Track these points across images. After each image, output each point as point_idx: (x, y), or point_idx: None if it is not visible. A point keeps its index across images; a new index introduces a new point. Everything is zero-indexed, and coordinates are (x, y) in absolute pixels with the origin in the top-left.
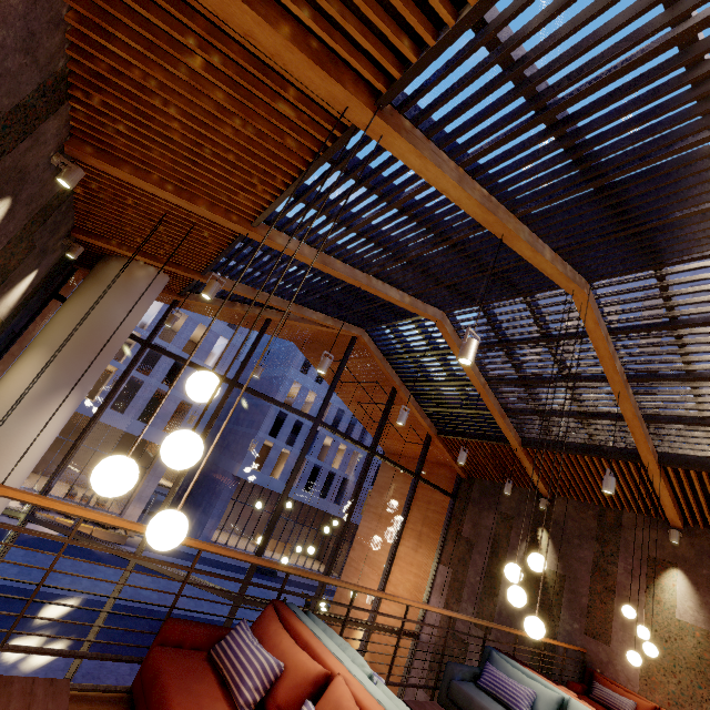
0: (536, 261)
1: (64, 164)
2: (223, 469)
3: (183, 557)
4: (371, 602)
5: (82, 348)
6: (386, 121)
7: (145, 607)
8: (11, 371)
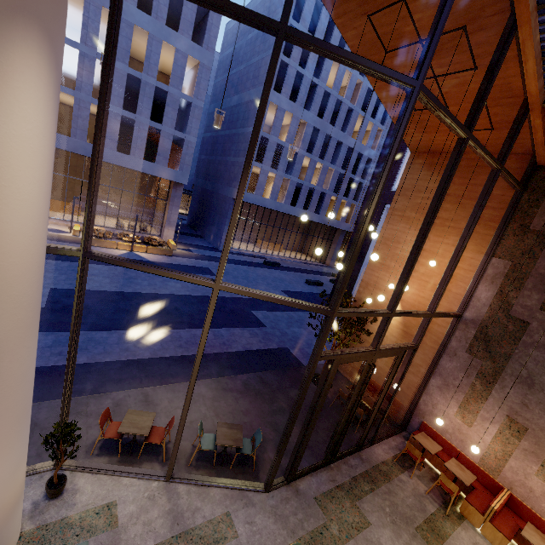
0: None
1: None
2: (223, 195)
3: (214, 260)
4: None
5: None
6: None
7: (205, 295)
8: None
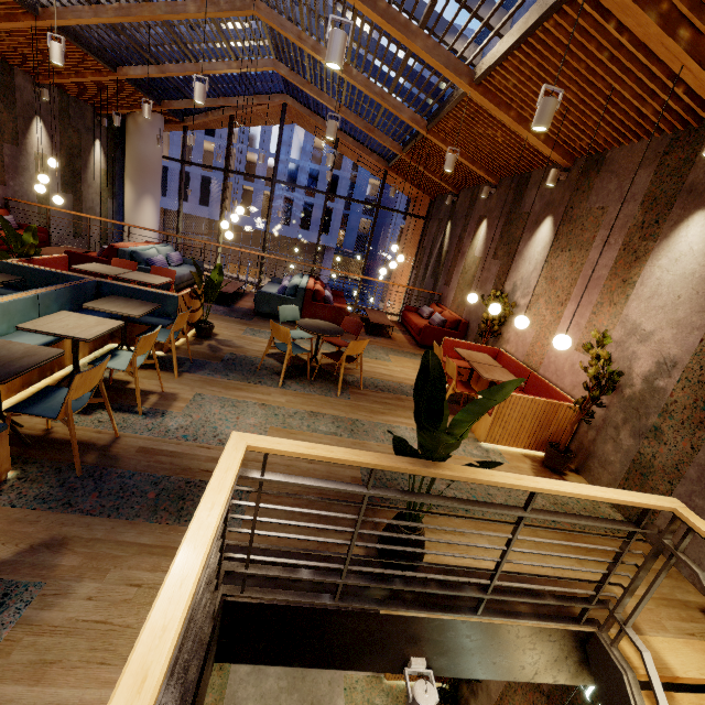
0: (192, 17)
1: (46, 88)
2: (378, 257)
3: None
4: (391, 306)
5: (139, 173)
6: (44, 19)
7: None
8: (125, 193)
